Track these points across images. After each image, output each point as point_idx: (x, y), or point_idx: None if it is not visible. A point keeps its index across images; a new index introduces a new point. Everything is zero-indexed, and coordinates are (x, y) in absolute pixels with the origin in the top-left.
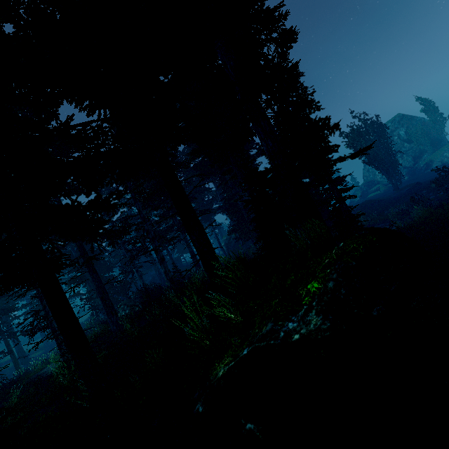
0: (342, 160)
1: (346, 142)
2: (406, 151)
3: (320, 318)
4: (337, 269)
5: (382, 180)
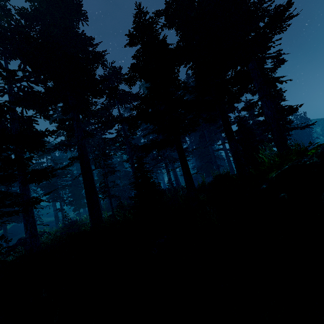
0: (295, 128)
1: None
2: (321, 142)
3: (317, 158)
4: (321, 147)
5: None
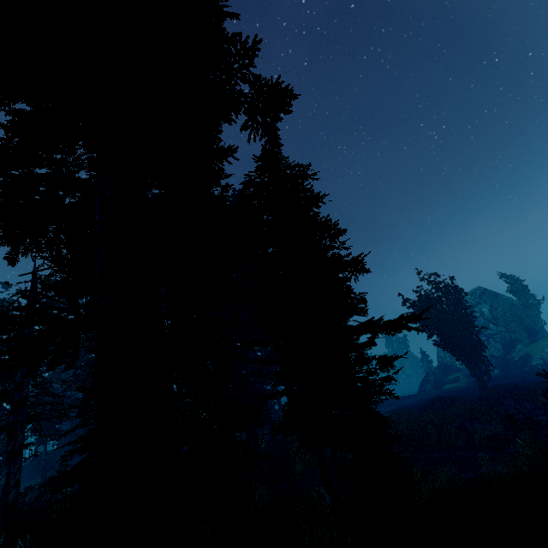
0: (362, 330)
1: (411, 306)
2: (493, 334)
3: None
4: None
5: (462, 367)
